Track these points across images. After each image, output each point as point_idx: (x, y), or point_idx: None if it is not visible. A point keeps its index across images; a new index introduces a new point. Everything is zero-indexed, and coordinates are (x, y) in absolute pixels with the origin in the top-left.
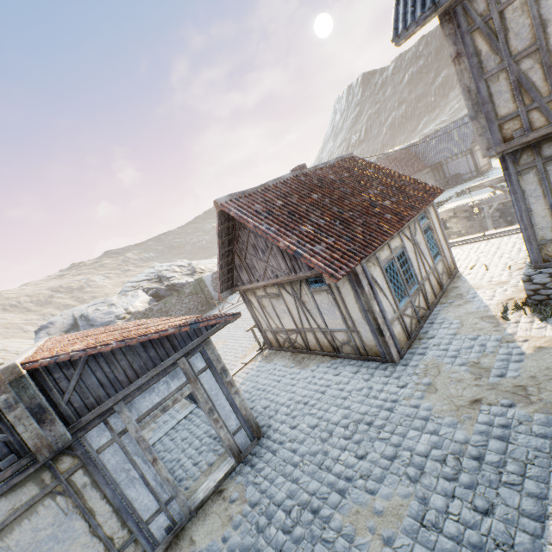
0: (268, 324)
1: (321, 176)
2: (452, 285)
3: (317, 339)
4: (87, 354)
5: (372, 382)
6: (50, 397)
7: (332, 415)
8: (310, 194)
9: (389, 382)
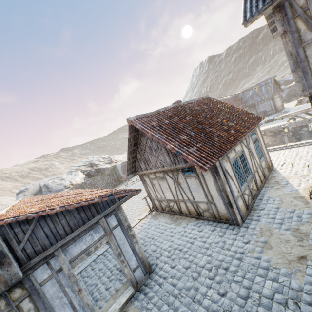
0: (156, 195)
1: (190, 107)
2: (271, 176)
3: (187, 206)
4: (39, 215)
5: (225, 238)
6: (10, 245)
7: (199, 260)
8: (185, 117)
9: (237, 239)
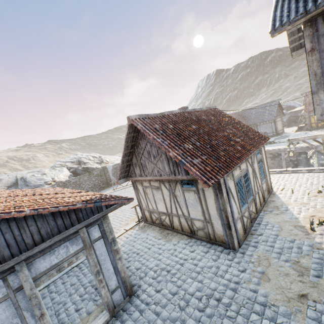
0: (147, 206)
1: (197, 115)
2: (270, 199)
3: (180, 222)
4: (0, 217)
5: (218, 263)
6: None
7: (188, 286)
8: (191, 125)
9: (232, 265)
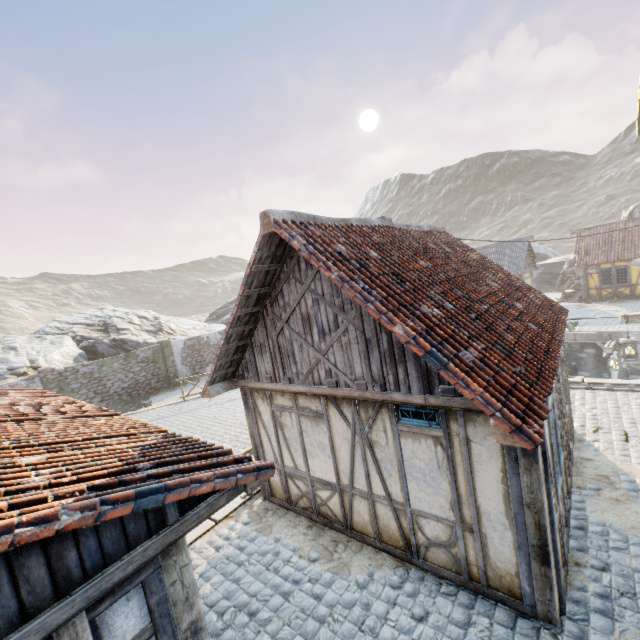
0: (279, 457)
1: (419, 240)
2: (578, 454)
3: (376, 516)
4: None
5: None
6: None
7: None
8: (415, 258)
9: None
